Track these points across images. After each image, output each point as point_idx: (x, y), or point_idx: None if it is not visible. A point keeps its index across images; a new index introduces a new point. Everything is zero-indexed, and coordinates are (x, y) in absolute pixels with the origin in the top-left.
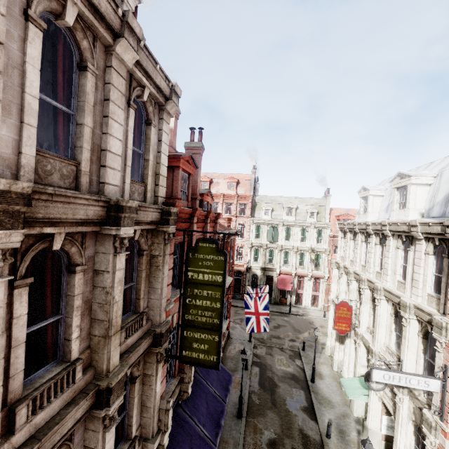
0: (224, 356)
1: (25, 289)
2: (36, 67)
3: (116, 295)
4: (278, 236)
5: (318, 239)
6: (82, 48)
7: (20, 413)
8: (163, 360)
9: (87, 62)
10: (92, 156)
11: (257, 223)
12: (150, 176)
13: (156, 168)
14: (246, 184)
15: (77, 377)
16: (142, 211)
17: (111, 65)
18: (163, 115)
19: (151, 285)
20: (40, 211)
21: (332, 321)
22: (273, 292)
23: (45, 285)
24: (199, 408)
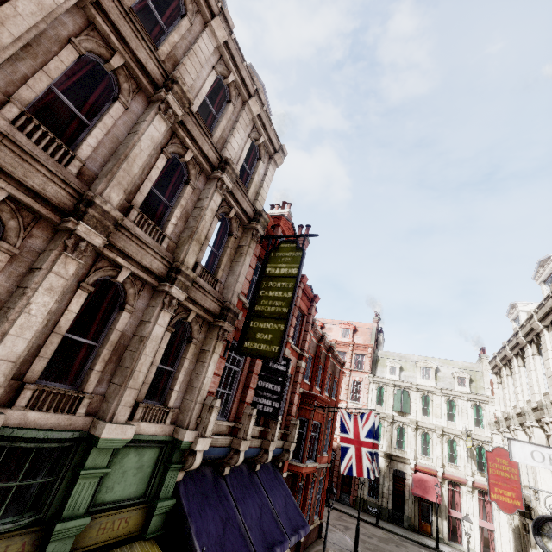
0: (306, 551)
1: (166, 159)
2: (210, 84)
3: (207, 215)
4: (410, 405)
5: (477, 423)
6: (232, 95)
7: (134, 212)
8: (223, 342)
9: (232, 99)
10: (220, 140)
11: (379, 382)
12: (252, 188)
13: (258, 190)
14: (365, 333)
15: (163, 245)
16: (241, 194)
17: (244, 109)
18: (271, 161)
19: (232, 268)
20: (189, 125)
21: (508, 541)
22: (407, 505)
23: (171, 182)
24: (248, 505)
